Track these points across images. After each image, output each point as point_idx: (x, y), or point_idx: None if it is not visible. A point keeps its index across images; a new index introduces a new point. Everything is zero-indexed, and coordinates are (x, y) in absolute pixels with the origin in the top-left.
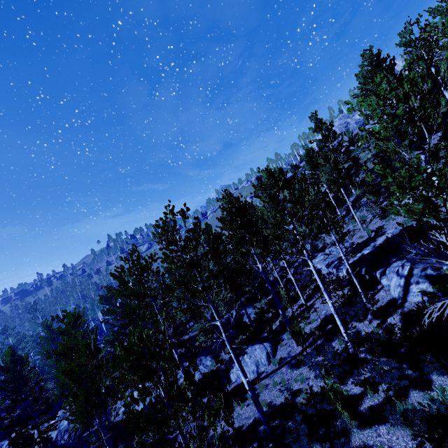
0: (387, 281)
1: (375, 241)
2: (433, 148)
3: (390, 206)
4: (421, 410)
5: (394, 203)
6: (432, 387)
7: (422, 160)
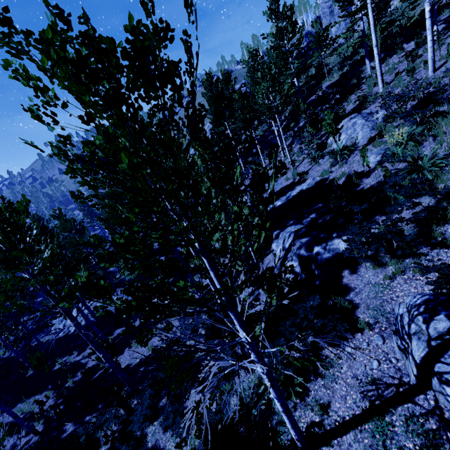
0: (276, 246)
1: (293, 190)
2: (223, 171)
3: (325, 146)
4: (216, 410)
5: (327, 143)
6: (245, 379)
7: (378, 84)
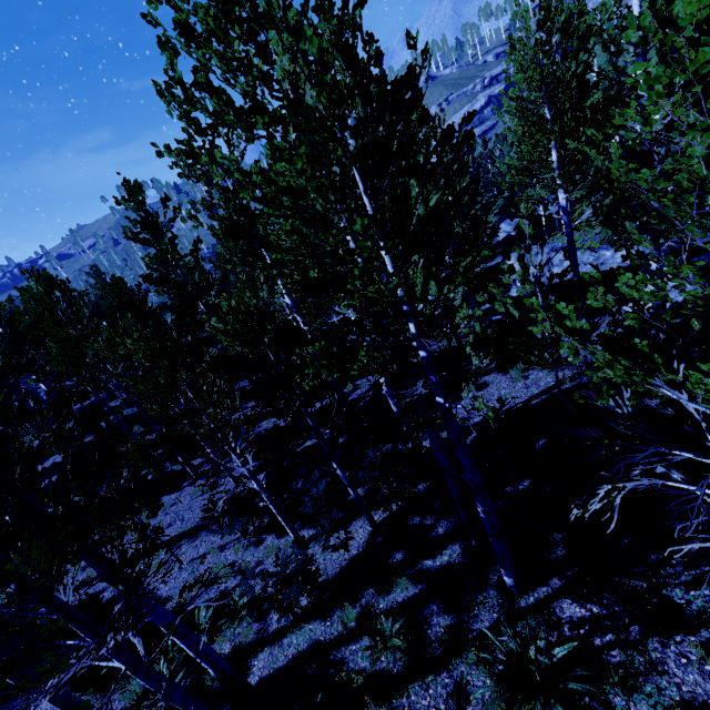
0: None
1: None
2: None
3: None
4: None
5: None
6: None
7: None
